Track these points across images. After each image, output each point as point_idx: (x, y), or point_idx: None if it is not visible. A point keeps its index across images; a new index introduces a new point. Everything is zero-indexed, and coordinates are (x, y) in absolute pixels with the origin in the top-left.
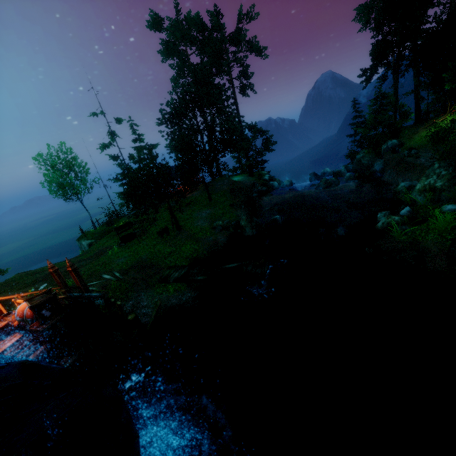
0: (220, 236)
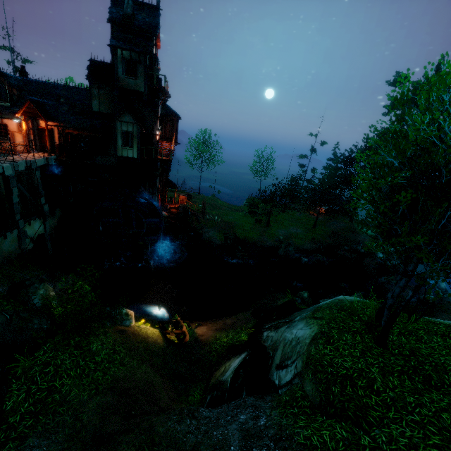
0: (270, 242)
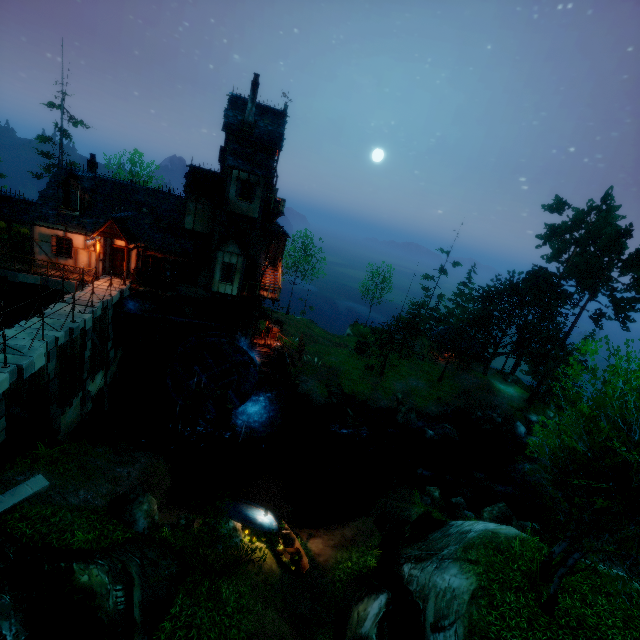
0: (385, 402)
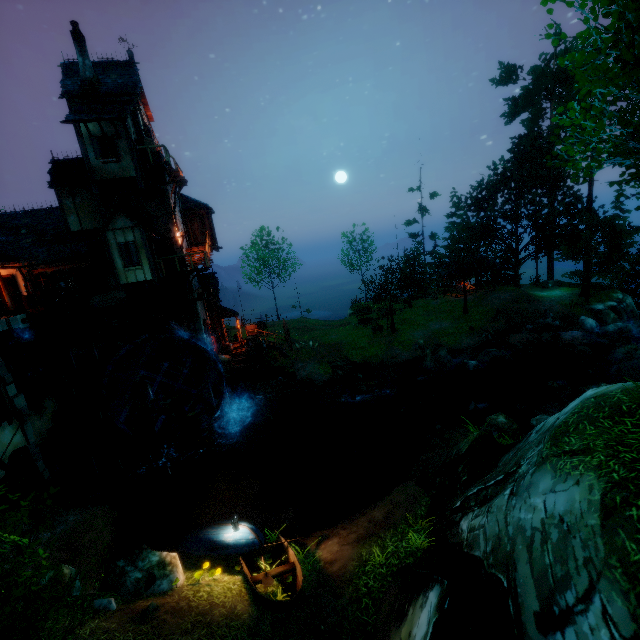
0: (406, 354)
